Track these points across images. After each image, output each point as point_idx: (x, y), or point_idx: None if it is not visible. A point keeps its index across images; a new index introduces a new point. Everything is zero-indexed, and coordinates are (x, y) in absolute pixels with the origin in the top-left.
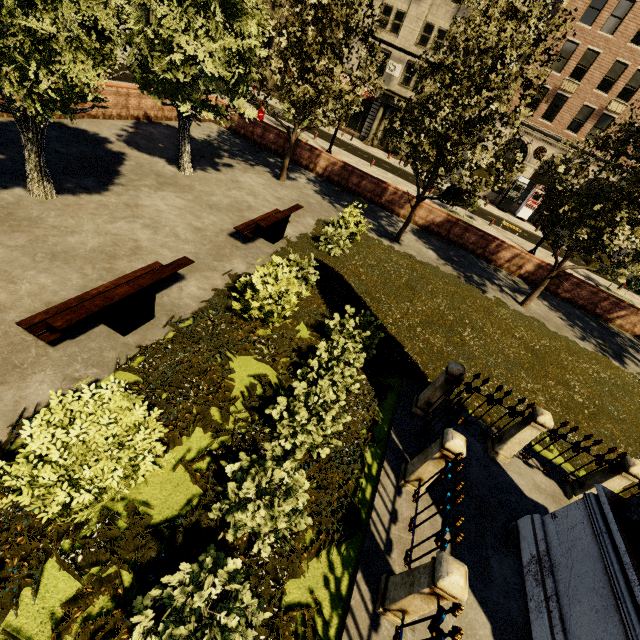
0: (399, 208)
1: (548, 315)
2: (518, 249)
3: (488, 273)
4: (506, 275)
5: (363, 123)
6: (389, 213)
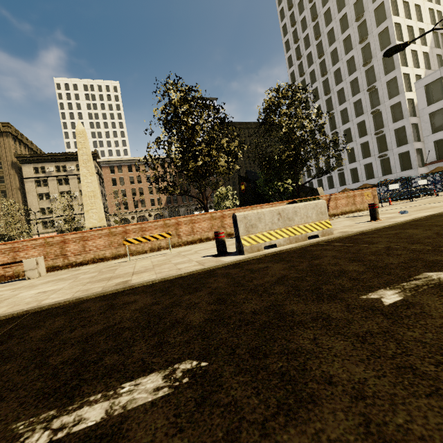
0: None
1: None
2: None
3: None
4: None
5: None
6: None
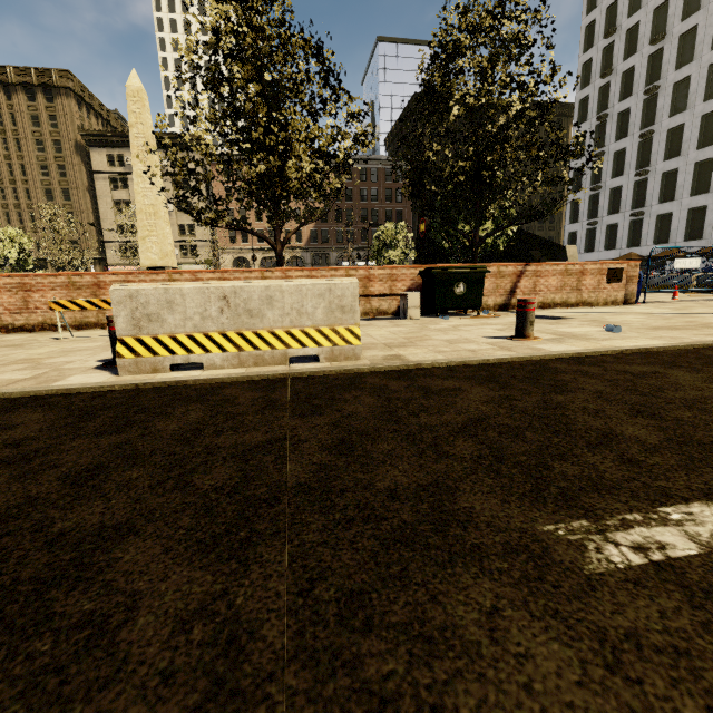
0: None
1: None
2: None
3: None
4: None
5: None
6: None
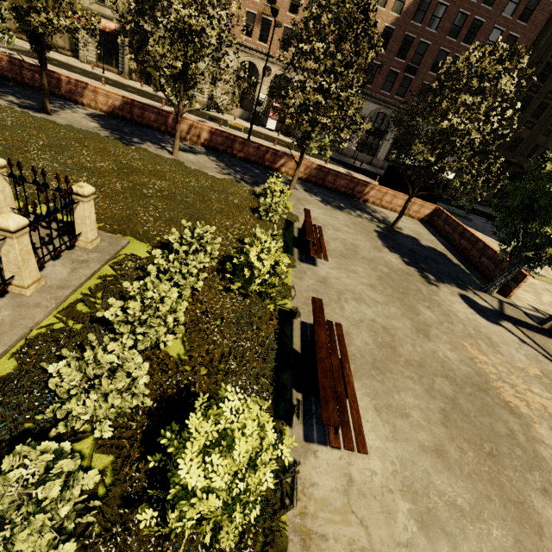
0: (80, 97)
1: (203, 162)
2: (189, 120)
3: (161, 140)
4: (186, 144)
5: (117, 59)
6: (73, 103)
